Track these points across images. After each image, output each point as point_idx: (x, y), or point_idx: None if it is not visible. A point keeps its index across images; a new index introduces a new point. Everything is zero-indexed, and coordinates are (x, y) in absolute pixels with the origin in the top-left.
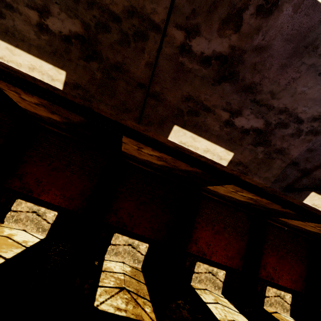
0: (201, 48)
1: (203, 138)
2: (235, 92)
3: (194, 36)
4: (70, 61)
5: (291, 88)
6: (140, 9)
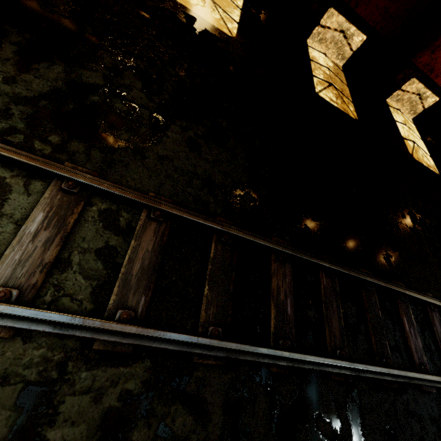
0: None
1: None
2: None
3: None
4: None
5: None
6: None
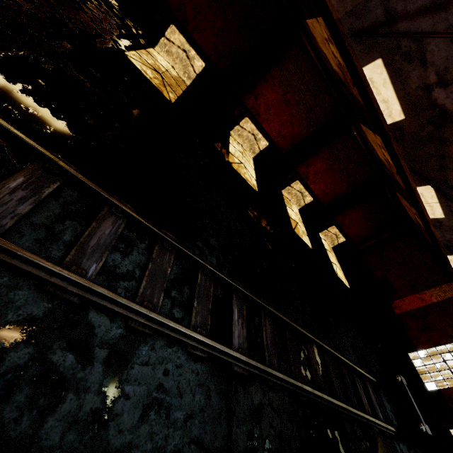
0: None
1: None
2: None
3: None
4: None
5: None
6: None
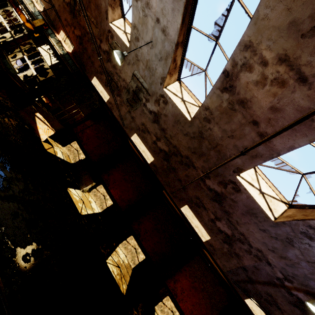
0: (209, 184)
1: (197, 219)
2: (220, 209)
3: (208, 178)
4: (158, 157)
5: (246, 225)
6: (191, 158)
